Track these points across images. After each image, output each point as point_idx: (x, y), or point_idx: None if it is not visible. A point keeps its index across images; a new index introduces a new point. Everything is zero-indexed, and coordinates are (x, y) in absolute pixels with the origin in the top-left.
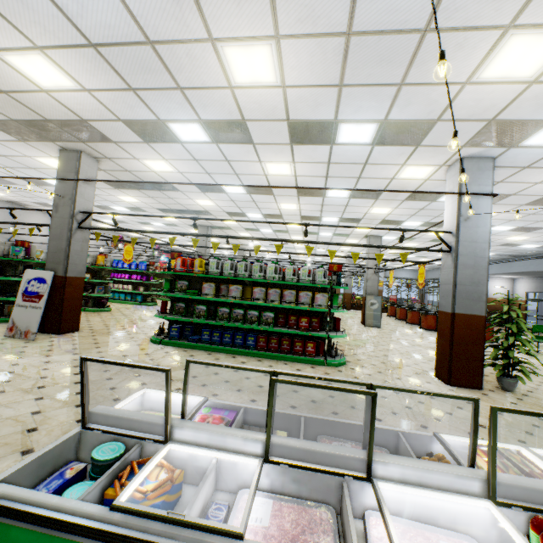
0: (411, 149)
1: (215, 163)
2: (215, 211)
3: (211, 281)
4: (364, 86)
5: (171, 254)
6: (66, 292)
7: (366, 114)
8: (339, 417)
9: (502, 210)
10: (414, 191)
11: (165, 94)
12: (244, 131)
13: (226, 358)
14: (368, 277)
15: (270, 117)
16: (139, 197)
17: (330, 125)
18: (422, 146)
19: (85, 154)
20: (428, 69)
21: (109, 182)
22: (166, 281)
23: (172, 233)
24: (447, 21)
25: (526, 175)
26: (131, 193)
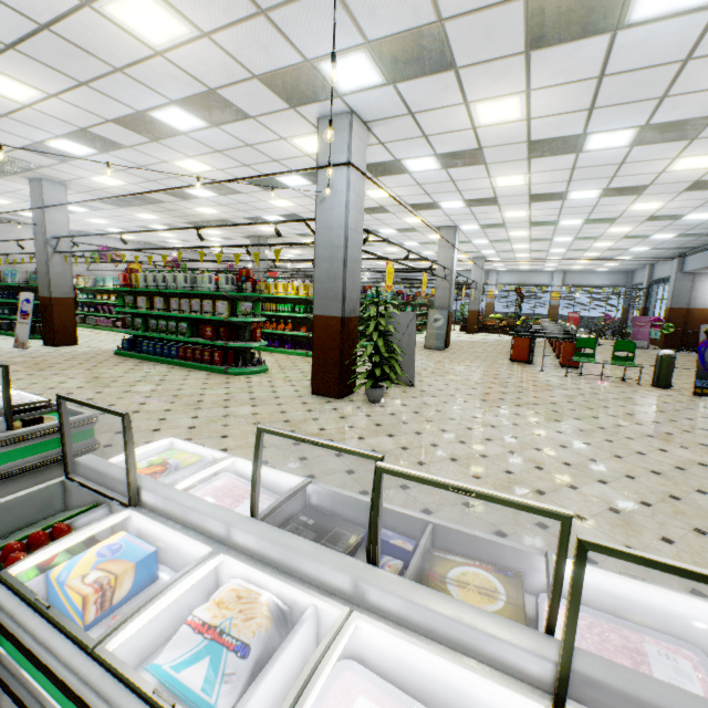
0: (256, 122)
1: (138, 170)
2: (233, 219)
3: (156, 295)
4: (98, 79)
5: (126, 271)
6: (55, 311)
7: (150, 101)
8: (115, 400)
9: (522, 170)
10: (271, 173)
11: (4, 122)
12: (103, 138)
13: (146, 365)
14: (437, 284)
15: (94, 122)
16: (150, 213)
17: (145, 117)
18: (257, 116)
19: (47, 181)
20: (109, 53)
21: (106, 203)
22: (120, 297)
23: (109, 250)
24: (42, 16)
25: (435, 122)
26: (137, 210)
